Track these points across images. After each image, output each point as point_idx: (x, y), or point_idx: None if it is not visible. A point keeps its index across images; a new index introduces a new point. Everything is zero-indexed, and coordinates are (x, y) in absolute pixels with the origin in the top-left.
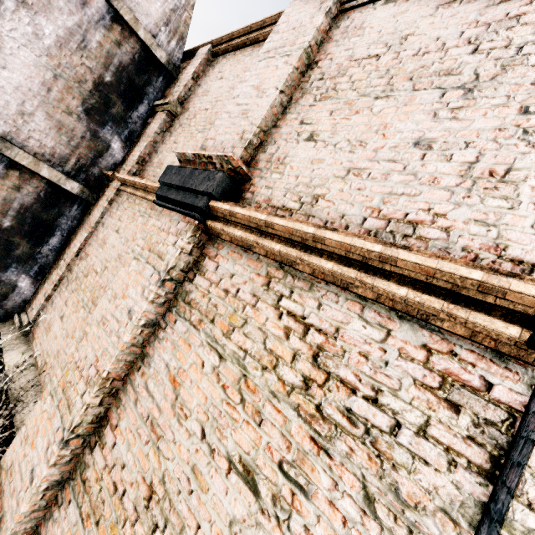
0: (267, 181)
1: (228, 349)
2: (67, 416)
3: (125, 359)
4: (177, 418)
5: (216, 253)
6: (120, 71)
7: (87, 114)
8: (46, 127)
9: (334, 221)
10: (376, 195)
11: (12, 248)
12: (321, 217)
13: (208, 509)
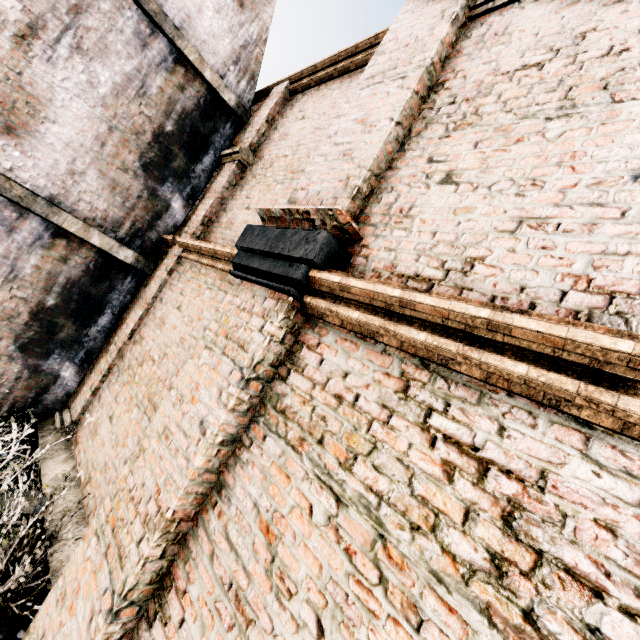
0: (387, 241)
1: (350, 489)
2: (117, 573)
3: (196, 491)
4: (276, 593)
5: (319, 341)
6: (183, 119)
7: (145, 170)
8: (98, 187)
9: (507, 296)
10: (577, 256)
11: (55, 331)
12: (483, 291)
13: None
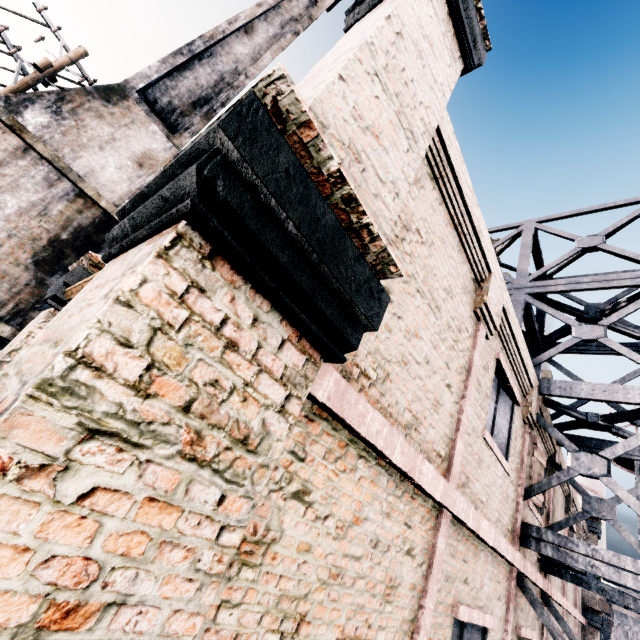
0: None
1: None
2: None
3: None
4: None
5: None
6: (79, 231)
7: (36, 265)
8: None
9: None
10: None
11: None
12: None
13: None
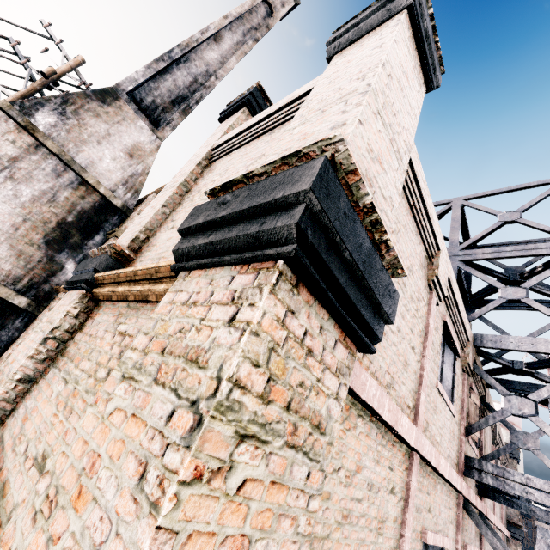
0: (142, 258)
1: (73, 375)
2: None
3: None
4: (13, 447)
5: (97, 313)
6: (82, 214)
7: (47, 244)
8: (7, 255)
9: None
10: None
11: None
12: None
13: (0, 510)
